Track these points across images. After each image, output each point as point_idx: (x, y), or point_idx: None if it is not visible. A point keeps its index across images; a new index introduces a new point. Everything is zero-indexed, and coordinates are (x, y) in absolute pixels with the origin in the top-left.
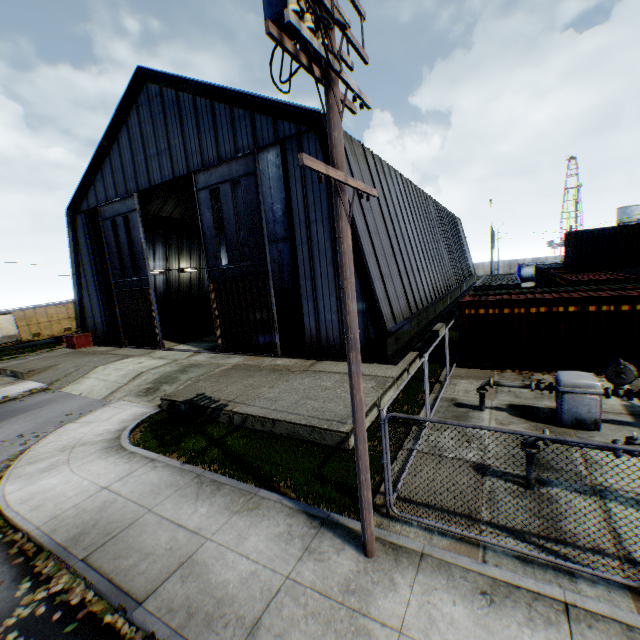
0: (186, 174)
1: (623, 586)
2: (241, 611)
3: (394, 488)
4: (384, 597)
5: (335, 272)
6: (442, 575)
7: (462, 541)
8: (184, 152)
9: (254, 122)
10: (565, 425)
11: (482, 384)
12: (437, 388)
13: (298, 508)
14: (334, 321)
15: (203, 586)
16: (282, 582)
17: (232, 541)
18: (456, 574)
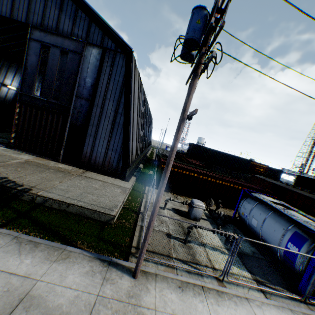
0: (24, 22)
1: (214, 277)
2: None
3: (138, 244)
4: (146, 296)
5: (111, 128)
6: (165, 282)
7: (169, 267)
8: (27, 7)
9: (90, 27)
10: (191, 219)
11: (168, 199)
12: (145, 196)
13: (94, 256)
14: (102, 152)
15: (44, 311)
16: (96, 298)
17: (57, 279)
18: (169, 281)
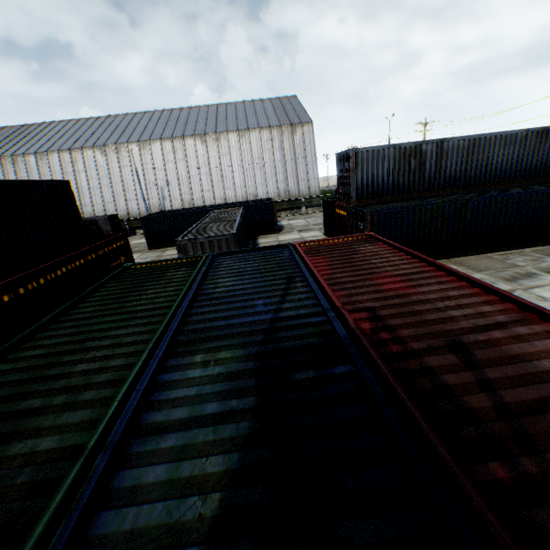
0: None
1: None
2: None
3: None
4: None
5: None
6: None
7: None
8: None
9: None
10: None
11: None
12: None
13: None
14: None
15: None
16: None
17: None
18: None
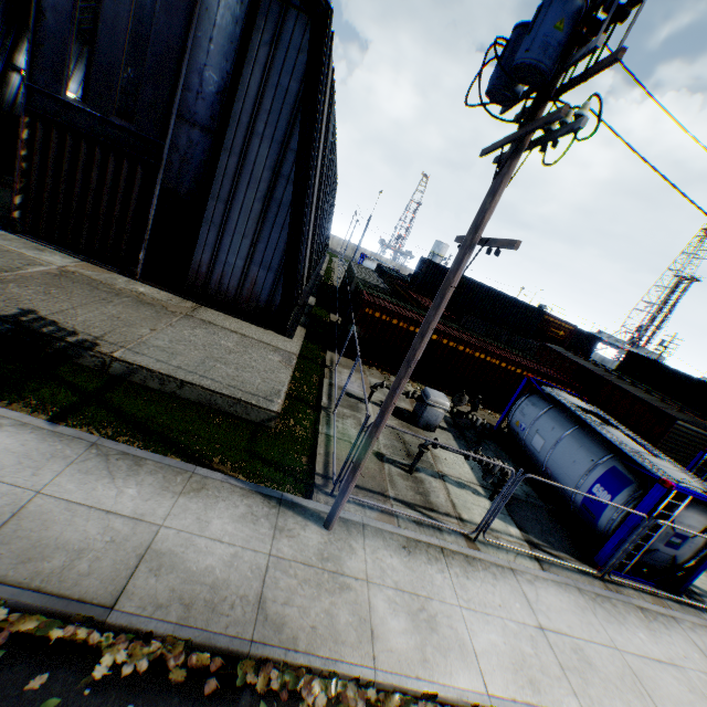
0: None
1: (461, 534)
2: (241, 592)
3: (327, 470)
4: (350, 560)
5: (262, 213)
6: (380, 539)
7: (384, 513)
8: None
9: None
10: (419, 426)
11: (377, 384)
12: (328, 373)
13: (250, 489)
14: (237, 267)
15: (186, 576)
16: (268, 560)
17: (194, 526)
18: (387, 537)
